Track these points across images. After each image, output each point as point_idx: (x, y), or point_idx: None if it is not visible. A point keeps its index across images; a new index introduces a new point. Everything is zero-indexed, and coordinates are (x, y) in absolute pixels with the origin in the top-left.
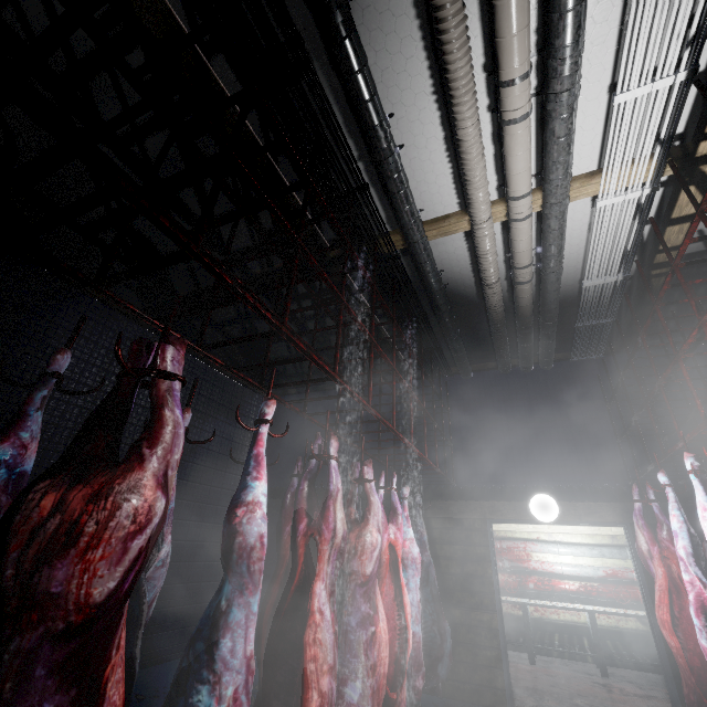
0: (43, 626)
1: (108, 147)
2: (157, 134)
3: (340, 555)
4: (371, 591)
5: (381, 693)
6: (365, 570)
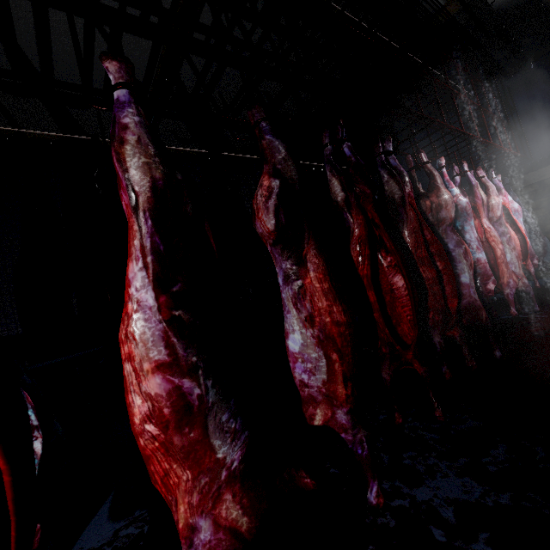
0: (444, 225)
1: (267, 79)
2: (291, 54)
3: (487, 208)
4: (501, 223)
5: (519, 257)
6: (496, 215)
